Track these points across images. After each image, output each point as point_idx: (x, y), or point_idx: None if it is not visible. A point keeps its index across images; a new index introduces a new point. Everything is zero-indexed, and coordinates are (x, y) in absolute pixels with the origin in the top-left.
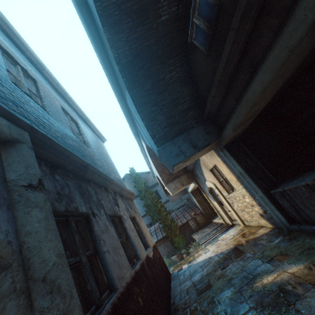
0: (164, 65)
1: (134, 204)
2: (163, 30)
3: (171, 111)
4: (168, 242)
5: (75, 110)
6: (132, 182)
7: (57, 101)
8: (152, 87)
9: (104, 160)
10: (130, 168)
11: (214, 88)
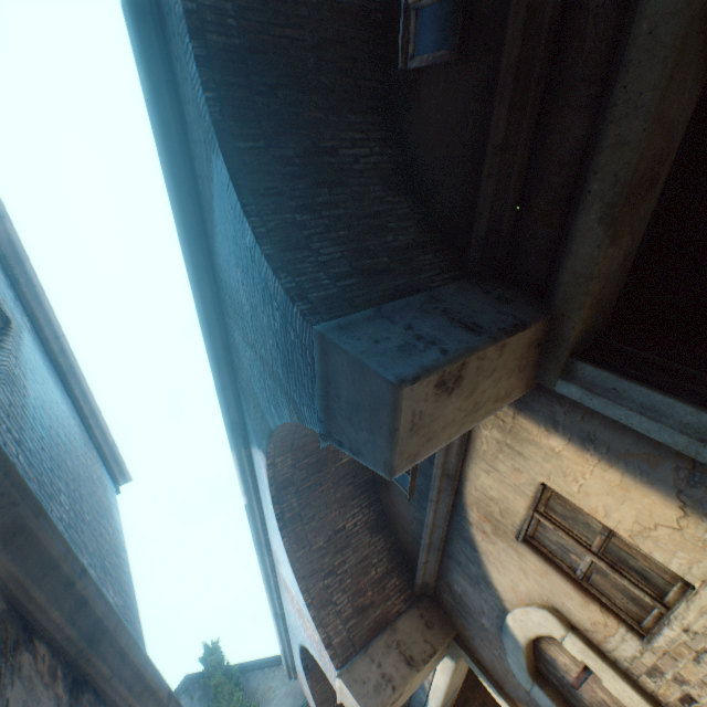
0: (336, 120)
1: None
2: (335, 28)
3: (361, 241)
4: None
5: (33, 320)
6: None
7: None
8: (300, 159)
9: (68, 491)
10: (205, 646)
11: (501, 104)
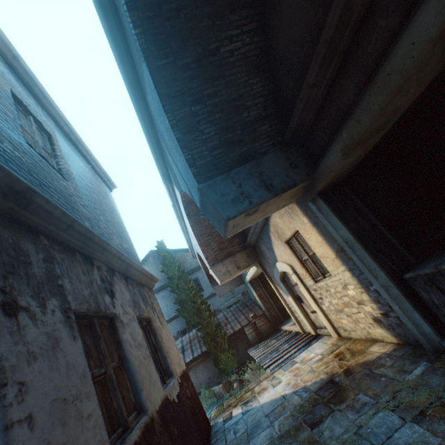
0: (220, 22)
1: (154, 295)
2: None
3: (227, 120)
4: (209, 362)
5: (53, 118)
6: (160, 263)
7: (3, 79)
8: (195, 64)
9: (101, 213)
10: (157, 242)
11: (316, 62)
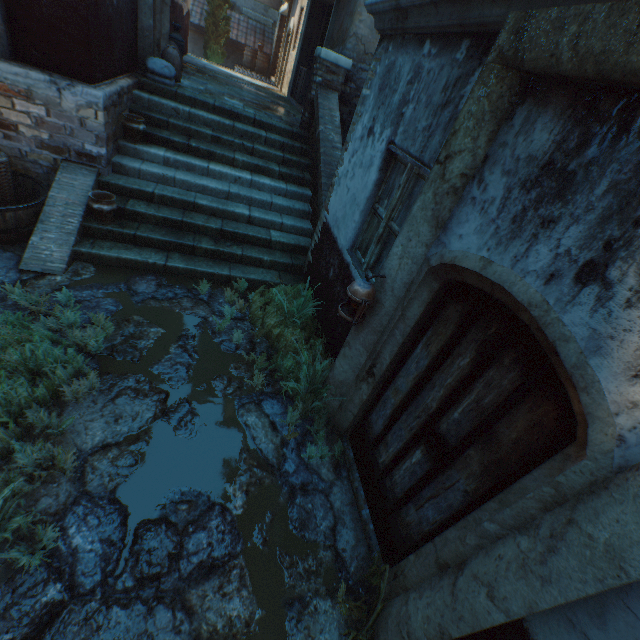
0: None
1: None
2: None
3: None
4: (200, 41)
5: None
6: None
7: None
8: None
9: None
10: None
11: None
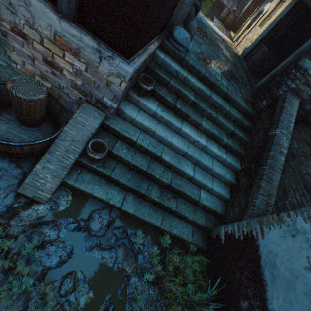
0: None
1: None
2: None
3: None
4: None
5: None
6: None
7: None
8: None
9: None
10: None
11: None
